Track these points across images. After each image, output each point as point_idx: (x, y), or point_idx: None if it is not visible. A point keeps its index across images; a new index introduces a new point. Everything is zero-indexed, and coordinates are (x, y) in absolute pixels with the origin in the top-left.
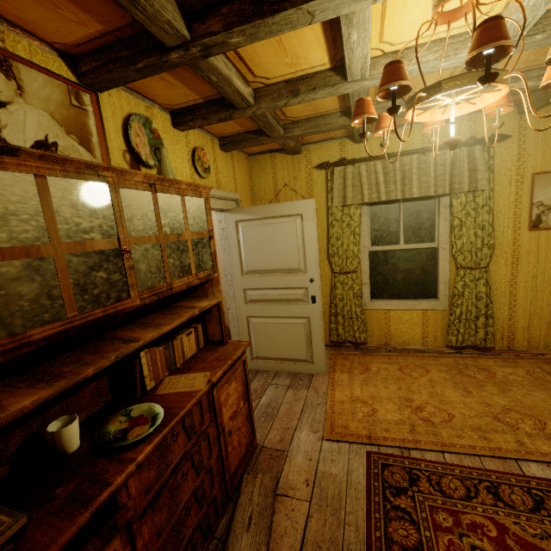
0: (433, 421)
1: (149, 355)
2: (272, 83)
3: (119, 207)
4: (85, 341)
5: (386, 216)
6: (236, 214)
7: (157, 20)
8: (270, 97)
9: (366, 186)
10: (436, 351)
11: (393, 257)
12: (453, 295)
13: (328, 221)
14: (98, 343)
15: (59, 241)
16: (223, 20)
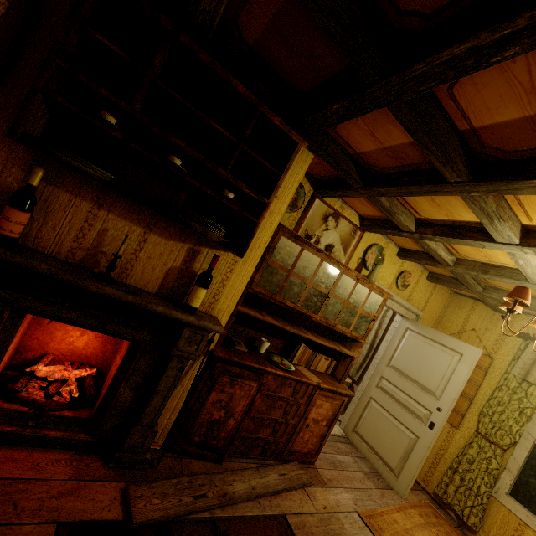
0: None
1: (304, 348)
2: (471, 260)
3: (338, 280)
4: (289, 321)
5: None
6: (410, 323)
7: (401, 223)
8: (466, 267)
9: None
10: None
11: None
12: None
13: (500, 383)
14: (293, 325)
15: (312, 281)
16: (434, 231)
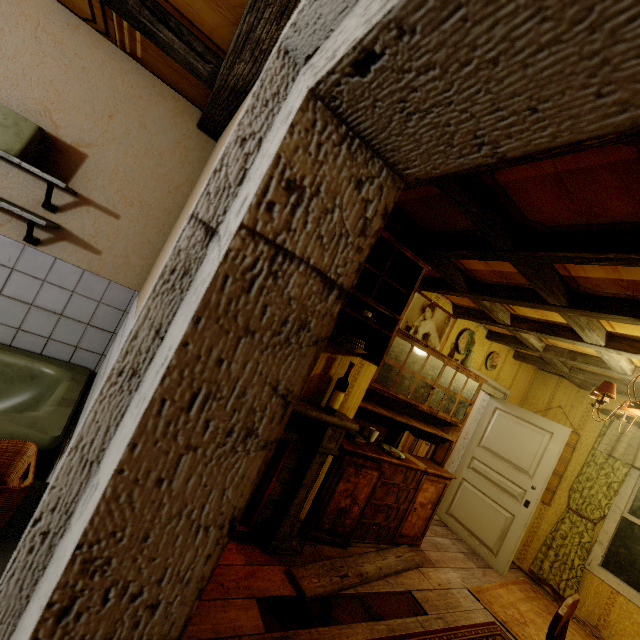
0: None
1: (408, 435)
2: (560, 347)
3: (442, 372)
4: (392, 409)
5: None
6: (498, 403)
7: (498, 318)
8: (555, 353)
9: None
10: None
11: None
12: None
13: (587, 459)
14: (398, 413)
15: (420, 374)
16: (528, 326)
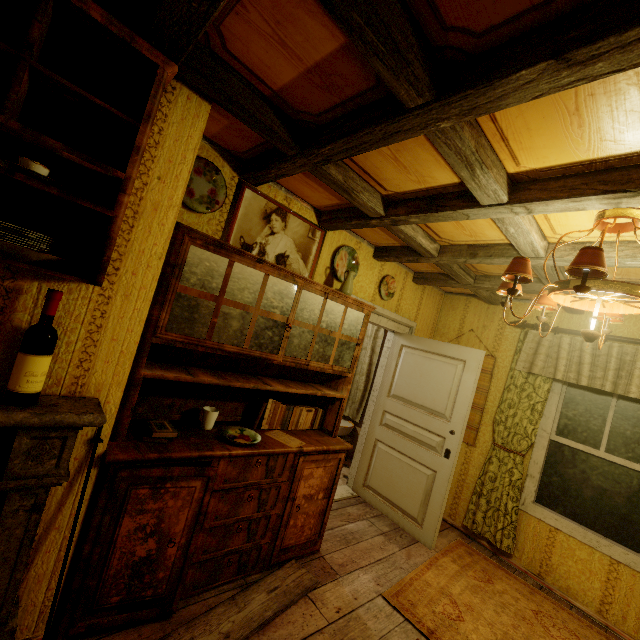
0: None
1: (274, 405)
2: (457, 244)
3: (297, 300)
4: (245, 373)
5: (589, 407)
6: (404, 339)
7: (365, 206)
8: (452, 254)
9: (563, 361)
10: (620, 637)
11: (584, 462)
12: None
13: (507, 383)
14: (251, 377)
15: (259, 307)
16: (407, 209)
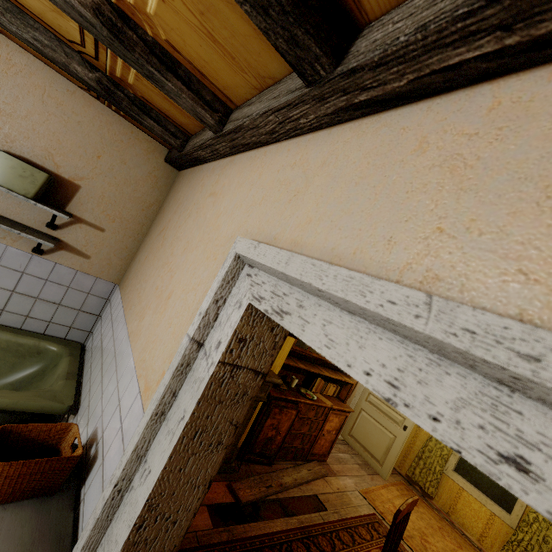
0: (428, 549)
1: (320, 380)
2: None
3: None
4: (309, 361)
5: None
6: None
7: None
8: None
9: None
10: None
11: None
12: (522, 519)
13: None
14: (313, 365)
15: None
16: None
